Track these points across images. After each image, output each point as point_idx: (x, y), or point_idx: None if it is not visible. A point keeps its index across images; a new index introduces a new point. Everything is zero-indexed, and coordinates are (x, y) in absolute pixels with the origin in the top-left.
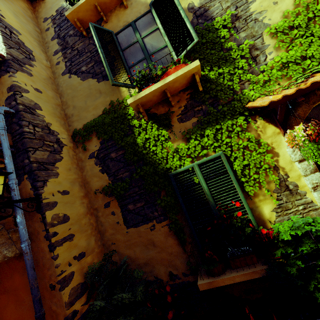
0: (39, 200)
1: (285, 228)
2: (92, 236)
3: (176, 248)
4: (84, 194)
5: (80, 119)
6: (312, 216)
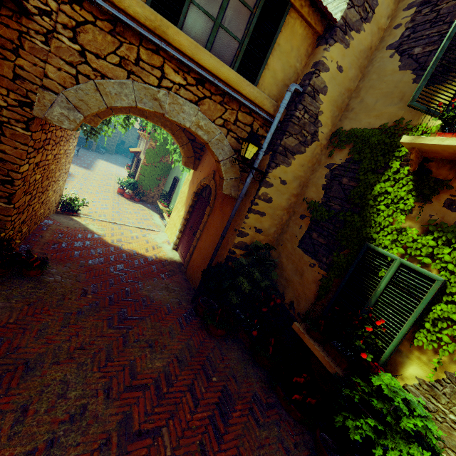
0: (265, 176)
1: (385, 380)
2: (275, 227)
3: (311, 295)
4: (296, 193)
5: (354, 119)
6: (451, 436)
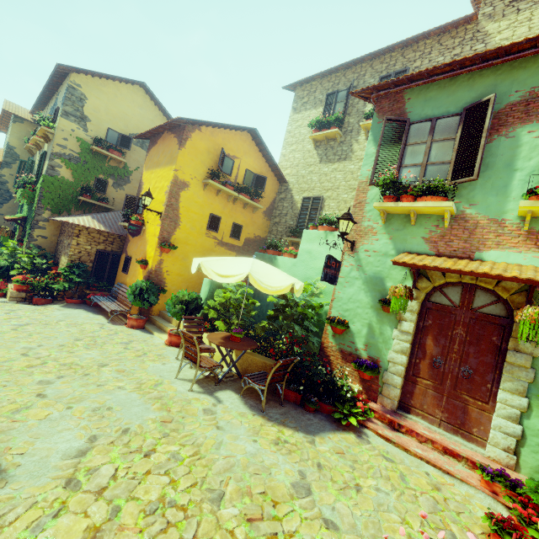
0: None
1: None
2: None
3: None
4: None
5: None
6: None
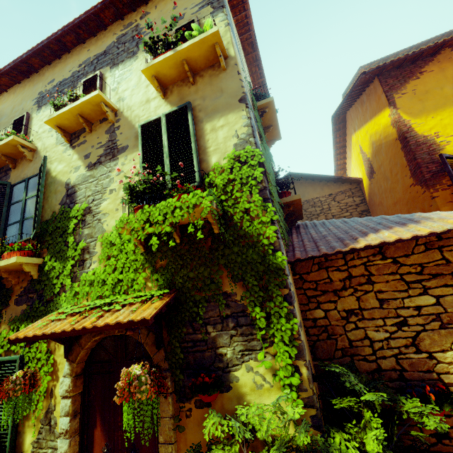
0: None
1: None
2: None
3: None
4: None
5: None
6: None
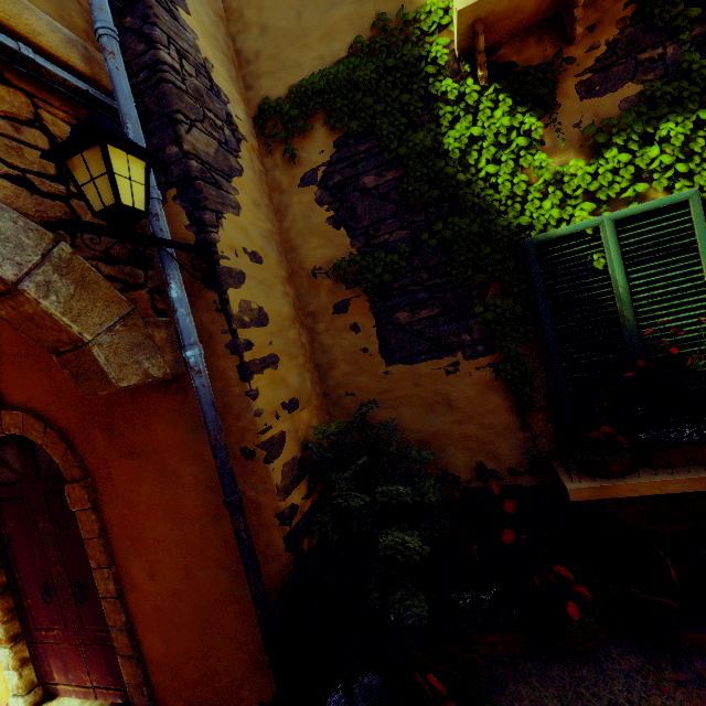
0: (212, 257)
1: None
2: (306, 372)
3: (505, 417)
4: (286, 274)
5: (281, 69)
6: None
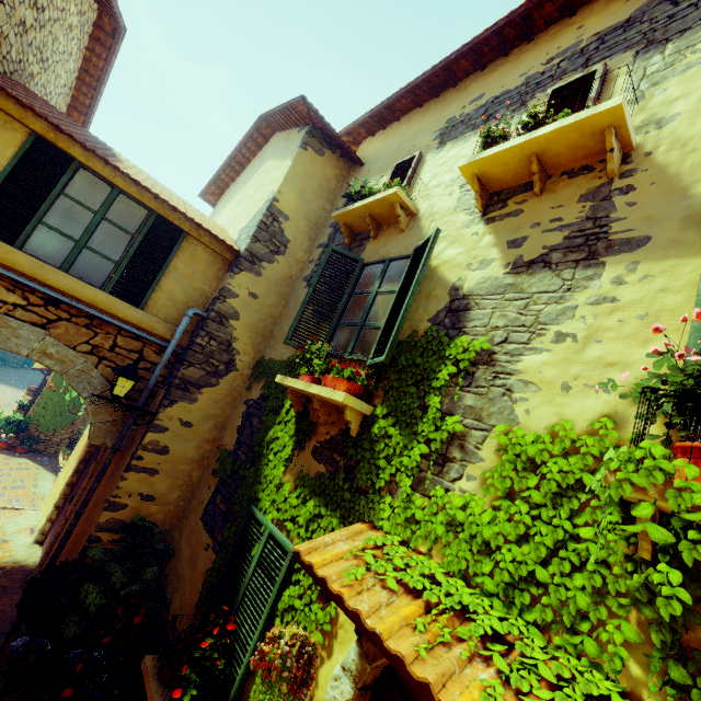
0: (154, 417)
1: None
2: (180, 490)
3: (197, 600)
4: (212, 438)
5: (274, 348)
6: None
